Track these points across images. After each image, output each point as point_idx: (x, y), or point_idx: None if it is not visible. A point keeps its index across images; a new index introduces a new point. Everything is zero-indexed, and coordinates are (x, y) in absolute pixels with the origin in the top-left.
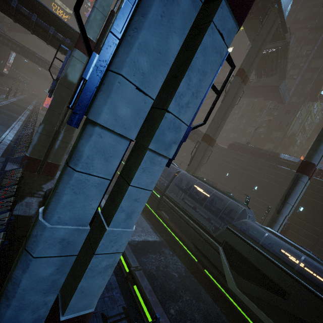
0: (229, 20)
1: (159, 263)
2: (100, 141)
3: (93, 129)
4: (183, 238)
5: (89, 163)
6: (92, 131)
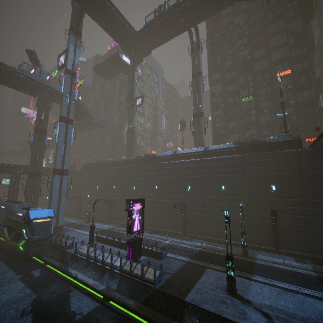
0: None
1: None
2: None
3: None
4: None
5: None
6: None
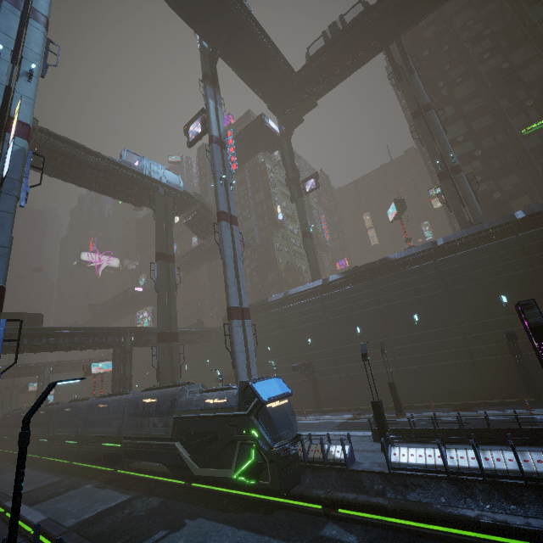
0: None
1: (118, 517)
2: None
3: None
4: (166, 471)
5: None
6: None
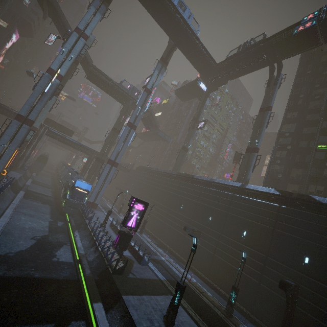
0: (26, 126)
1: (41, 196)
2: (2, 141)
3: (1, 140)
4: None
5: (0, 144)
6: (1, 140)
